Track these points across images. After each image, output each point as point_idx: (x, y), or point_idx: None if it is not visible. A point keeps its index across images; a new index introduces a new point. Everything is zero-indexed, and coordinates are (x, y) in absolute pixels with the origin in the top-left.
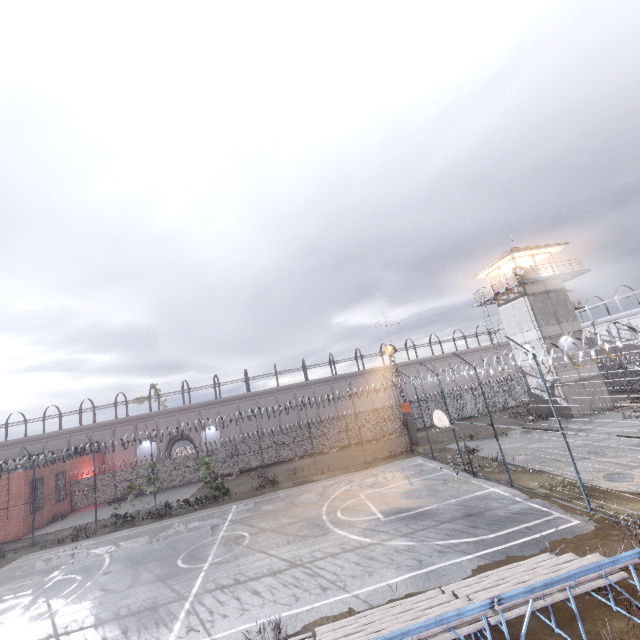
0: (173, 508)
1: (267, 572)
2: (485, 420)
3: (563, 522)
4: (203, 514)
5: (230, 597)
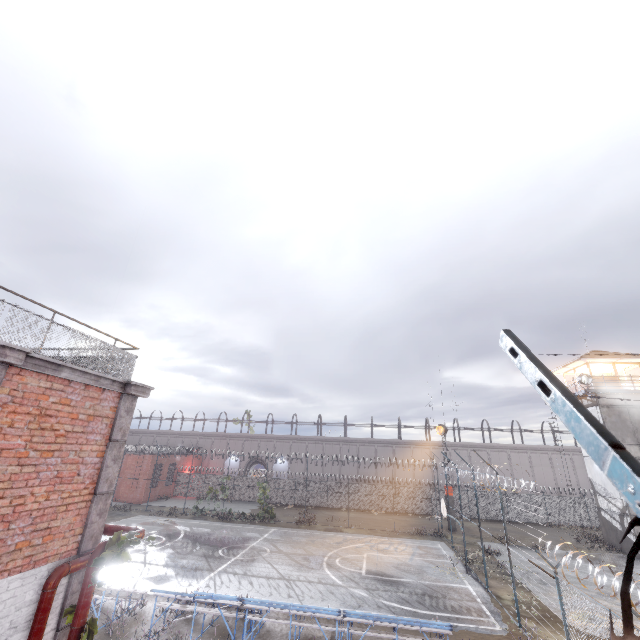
0: (233, 515)
1: (265, 575)
2: (548, 531)
3: (488, 625)
4: (250, 527)
5: (236, 580)
